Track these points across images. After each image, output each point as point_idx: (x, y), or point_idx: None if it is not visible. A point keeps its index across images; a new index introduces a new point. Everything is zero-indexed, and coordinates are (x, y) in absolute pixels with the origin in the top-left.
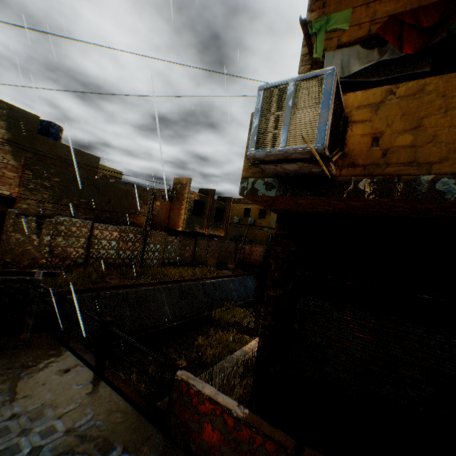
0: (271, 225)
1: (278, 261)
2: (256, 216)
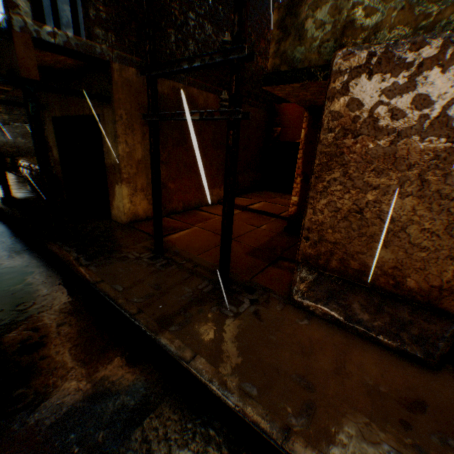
0: None
1: None
2: None
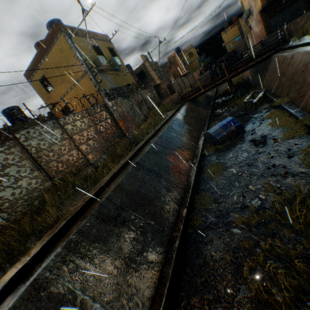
0: (197, 57)
1: (263, 19)
2: (188, 59)
